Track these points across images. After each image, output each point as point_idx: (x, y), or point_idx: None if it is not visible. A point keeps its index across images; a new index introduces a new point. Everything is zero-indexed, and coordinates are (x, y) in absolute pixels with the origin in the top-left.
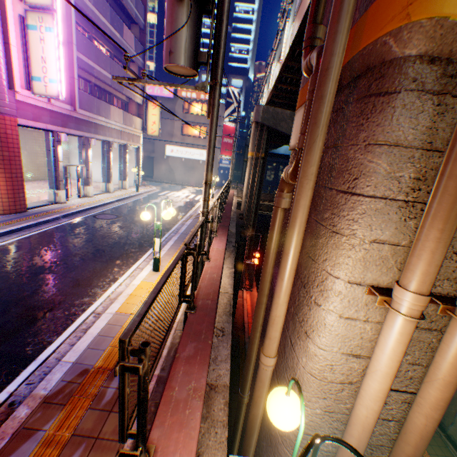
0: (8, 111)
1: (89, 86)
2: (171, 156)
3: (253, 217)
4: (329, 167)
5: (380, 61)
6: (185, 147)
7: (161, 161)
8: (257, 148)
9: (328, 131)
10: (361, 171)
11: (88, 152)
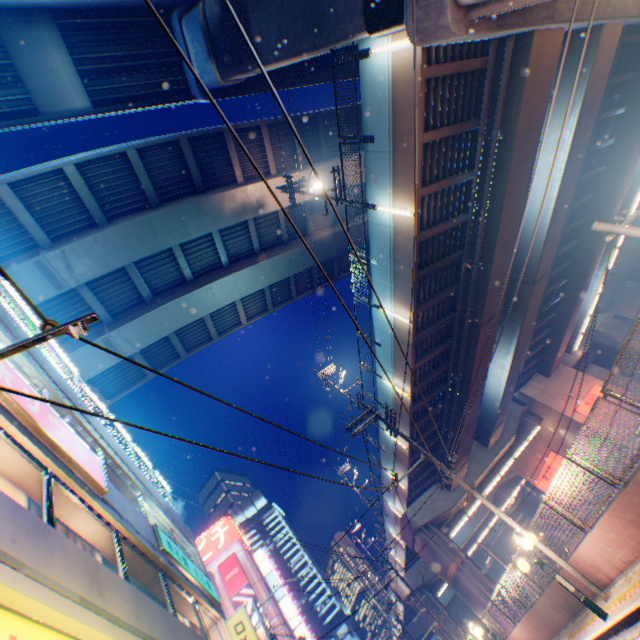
0: None
1: None
2: None
3: None
4: (446, 638)
5: (439, 627)
6: None
7: None
8: None
9: (442, 634)
10: (447, 636)
11: None
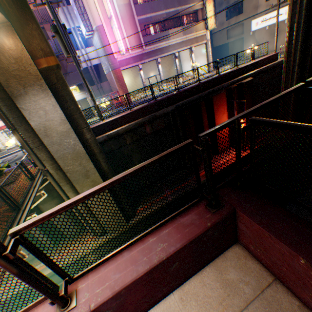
0: (116, 67)
1: (160, 24)
2: (255, 30)
3: (296, 78)
4: None
5: None
6: (268, 13)
7: (247, 39)
8: None
9: None
10: None
11: (158, 67)
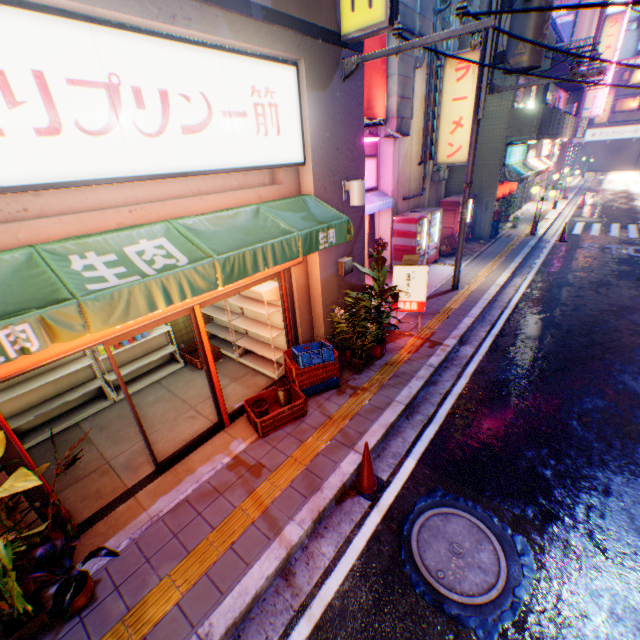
0: None
1: None
2: (588, 142)
3: None
4: None
5: None
6: (611, 127)
7: None
8: None
9: None
10: None
11: (569, 150)
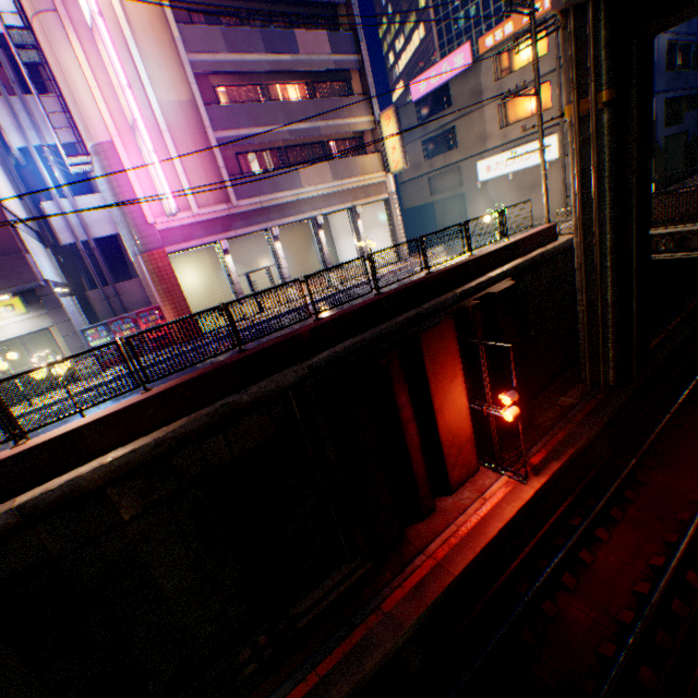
0: (154, 245)
1: (279, 154)
2: (488, 181)
3: (611, 282)
4: None
5: None
6: (508, 150)
7: (473, 196)
8: (576, 86)
9: None
10: None
11: (275, 247)
